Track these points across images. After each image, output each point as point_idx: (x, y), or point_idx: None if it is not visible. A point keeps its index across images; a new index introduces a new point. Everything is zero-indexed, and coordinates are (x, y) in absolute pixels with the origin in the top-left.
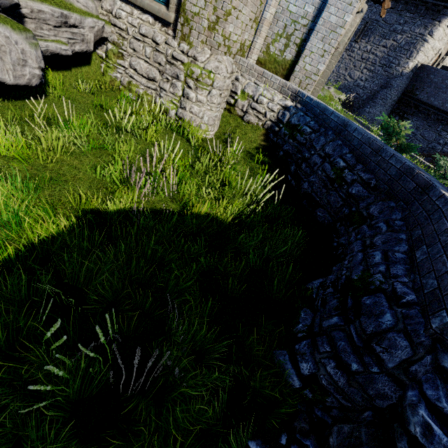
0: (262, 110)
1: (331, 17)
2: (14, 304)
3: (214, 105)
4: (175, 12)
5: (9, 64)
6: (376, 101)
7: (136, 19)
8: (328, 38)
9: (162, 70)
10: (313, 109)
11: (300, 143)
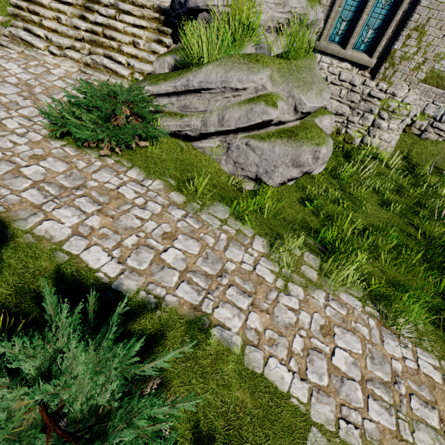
0: (444, 128)
1: None
2: None
3: (401, 130)
4: (376, 58)
5: None
6: None
7: (336, 68)
8: None
9: (353, 106)
10: None
11: None
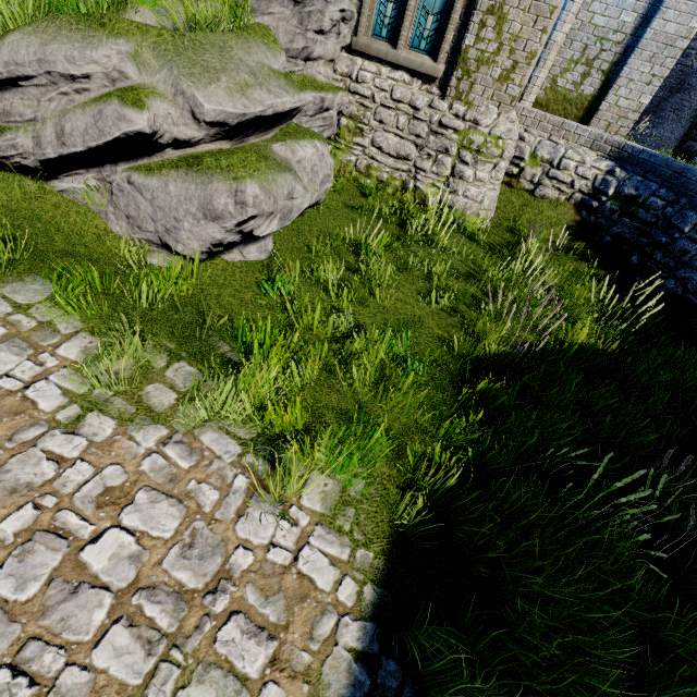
0: (566, 178)
1: (667, 25)
2: (499, 472)
3: (498, 182)
4: (445, 62)
5: (315, 184)
6: (664, 116)
7: (386, 80)
8: (660, 56)
9: (421, 144)
10: (657, 170)
11: (645, 223)
